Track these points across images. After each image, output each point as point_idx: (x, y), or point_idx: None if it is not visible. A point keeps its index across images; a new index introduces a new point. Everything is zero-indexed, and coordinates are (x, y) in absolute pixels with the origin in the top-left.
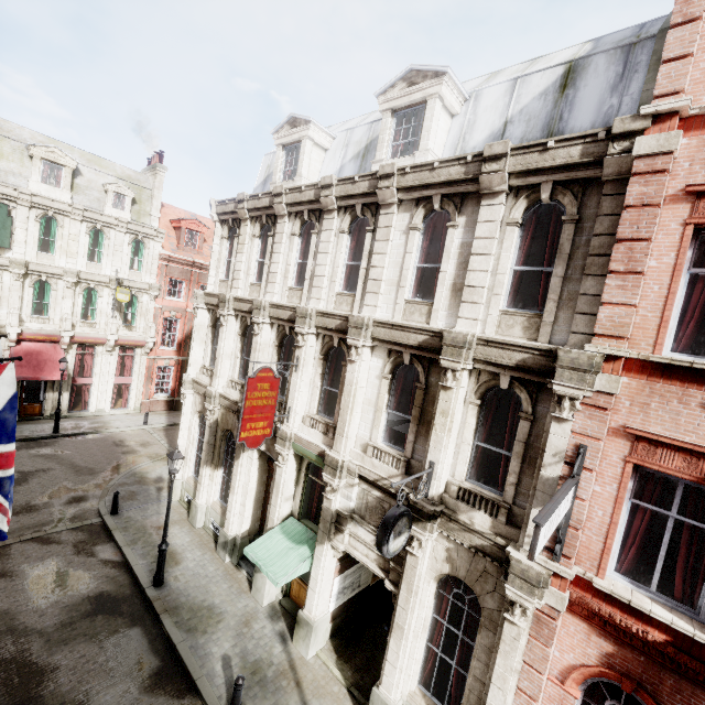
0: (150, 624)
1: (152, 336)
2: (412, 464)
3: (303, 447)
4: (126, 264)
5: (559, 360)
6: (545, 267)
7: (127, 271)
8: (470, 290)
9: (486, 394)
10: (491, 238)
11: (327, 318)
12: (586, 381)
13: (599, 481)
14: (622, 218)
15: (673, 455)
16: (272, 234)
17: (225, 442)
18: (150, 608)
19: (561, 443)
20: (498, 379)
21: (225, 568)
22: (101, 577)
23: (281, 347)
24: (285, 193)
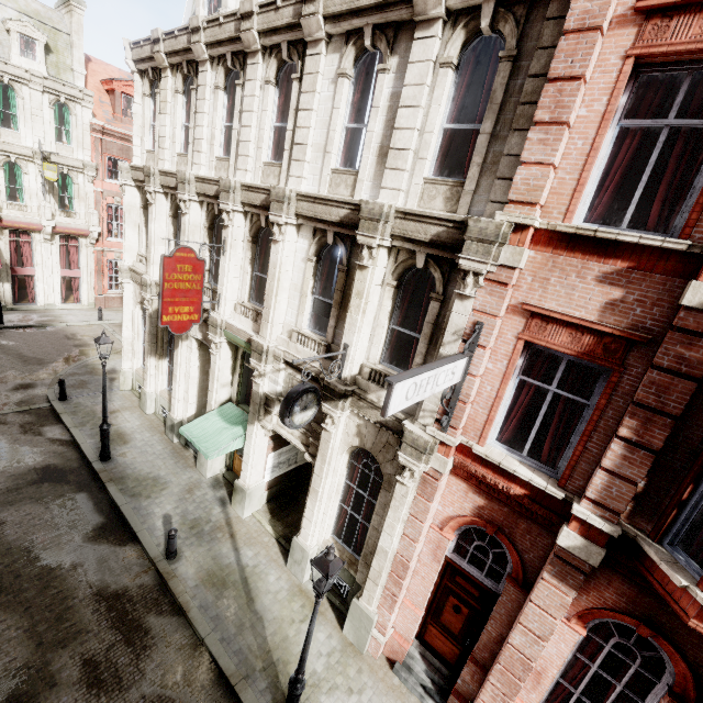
0: (96, 490)
1: (95, 225)
2: (332, 348)
3: (233, 334)
4: (50, 135)
5: (468, 231)
6: (477, 124)
7: (53, 143)
8: (395, 153)
9: (404, 276)
10: (422, 85)
11: (252, 193)
12: (491, 254)
13: (492, 359)
14: (559, 49)
15: (561, 331)
16: (195, 87)
17: (167, 333)
18: (97, 478)
19: (461, 321)
20: (415, 258)
21: (173, 448)
22: (49, 453)
23: (212, 230)
24: (203, 27)
